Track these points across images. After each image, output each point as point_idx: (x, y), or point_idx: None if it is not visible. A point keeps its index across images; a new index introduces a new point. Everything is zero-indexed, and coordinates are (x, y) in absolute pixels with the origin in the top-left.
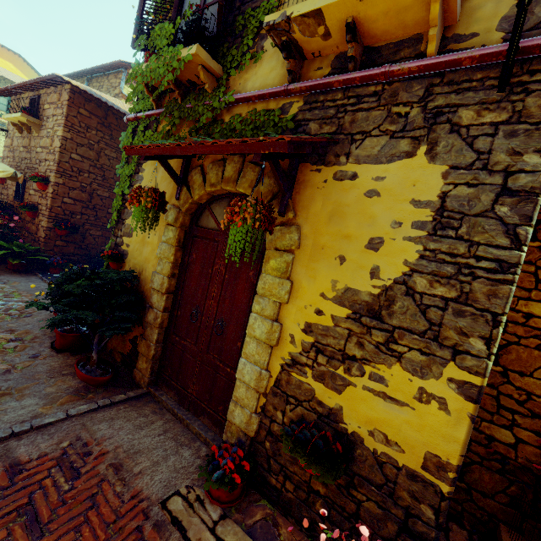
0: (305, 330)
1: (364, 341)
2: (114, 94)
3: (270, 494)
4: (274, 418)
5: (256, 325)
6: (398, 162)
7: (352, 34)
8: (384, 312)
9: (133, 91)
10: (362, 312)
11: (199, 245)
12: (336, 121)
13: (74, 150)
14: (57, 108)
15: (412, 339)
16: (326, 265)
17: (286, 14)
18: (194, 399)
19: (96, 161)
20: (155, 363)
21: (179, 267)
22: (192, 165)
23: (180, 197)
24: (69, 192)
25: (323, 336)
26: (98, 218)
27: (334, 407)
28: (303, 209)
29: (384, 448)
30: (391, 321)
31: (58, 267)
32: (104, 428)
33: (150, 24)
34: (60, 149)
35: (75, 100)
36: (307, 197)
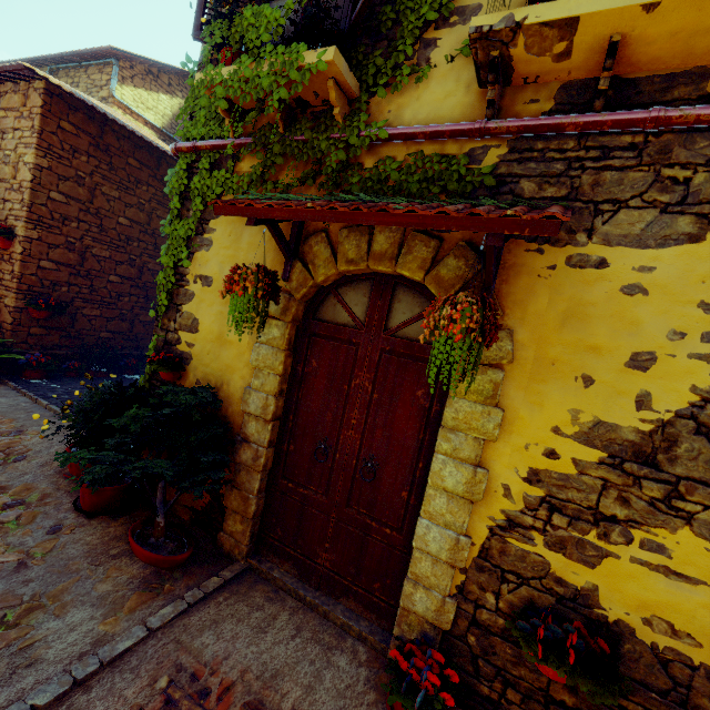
0: (529, 478)
1: (630, 495)
2: (99, 97)
3: (480, 708)
4: (481, 603)
5: (446, 472)
6: (676, 248)
7: (615, 58)
8: (661, 456)
9: (207, 110)
10: (624, 455)
11: (322, 348)
12: (568, 181)
13: (54, 185)
14: (20, 118)
15: (708, 494)
16: (560, 387)
17: (515, 19)
18: (329, 573)
19: (89, 204)
20: (256, 523)
21: (288, 380)
22: (306, 228)
23: (291, 277)
24: (49, 251)
25: (560, 487)
26: (94, 290)
27: (583, 587)
28: (515, 305)
29: (669, 641)
30: (674, 469)
31: (39, 369)
32: (211, 642)
33: (234, 5)
34: (31, 184)
35: (53, 106)
36: (521, 288)
